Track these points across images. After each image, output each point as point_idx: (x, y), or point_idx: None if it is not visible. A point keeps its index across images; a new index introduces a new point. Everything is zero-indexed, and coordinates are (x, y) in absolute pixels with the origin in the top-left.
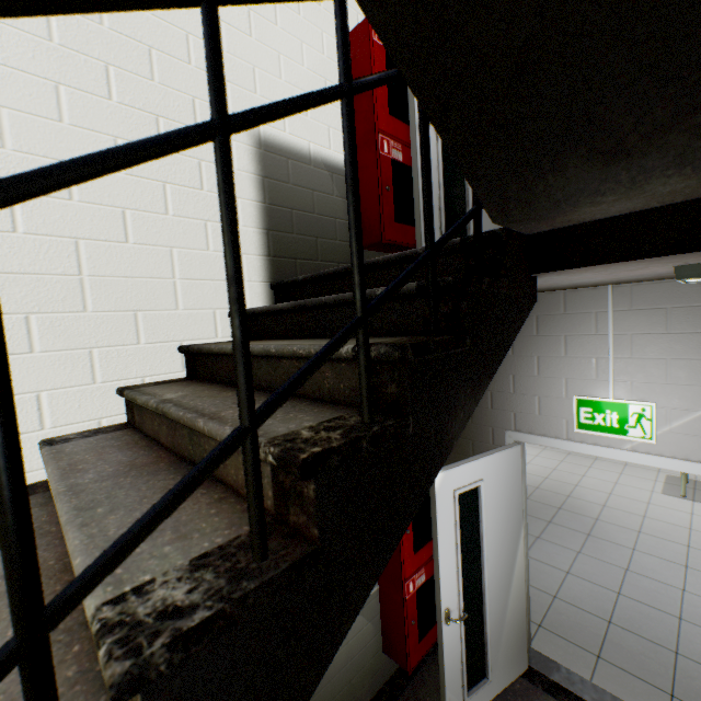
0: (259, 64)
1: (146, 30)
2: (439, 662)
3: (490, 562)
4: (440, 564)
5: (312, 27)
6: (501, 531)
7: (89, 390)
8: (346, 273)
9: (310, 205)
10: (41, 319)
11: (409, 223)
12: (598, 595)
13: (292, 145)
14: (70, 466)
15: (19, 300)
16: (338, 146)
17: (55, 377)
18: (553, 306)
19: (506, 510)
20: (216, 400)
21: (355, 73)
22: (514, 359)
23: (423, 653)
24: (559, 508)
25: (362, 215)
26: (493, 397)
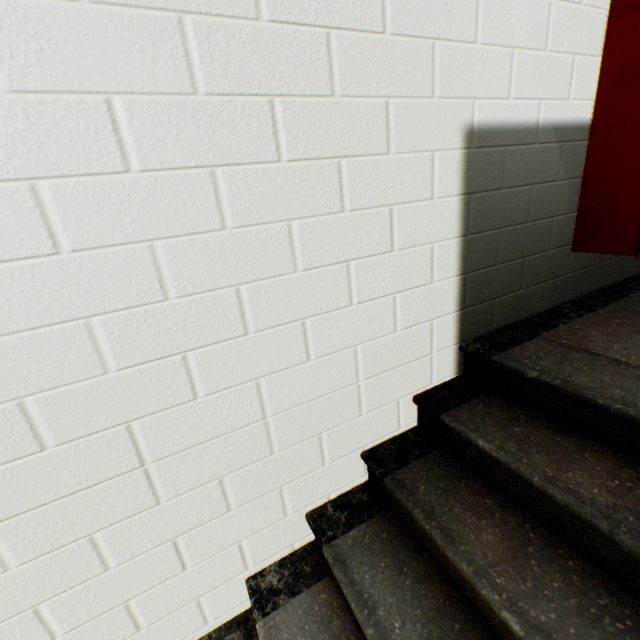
0: None
1: None
2: None
3: None
4: None
5: None
6: None
7: (281, 524)
8: None
9: (523, 210)
10: (232, 477)
11: None
12: None
13: (515, 117)
14: None
15: (210, 467)
16: (581, 85)
17: (251, 523)
18: None
19: None
20: None
21: None
22: None
23: None
24: None
25: (597, 203)
26: None
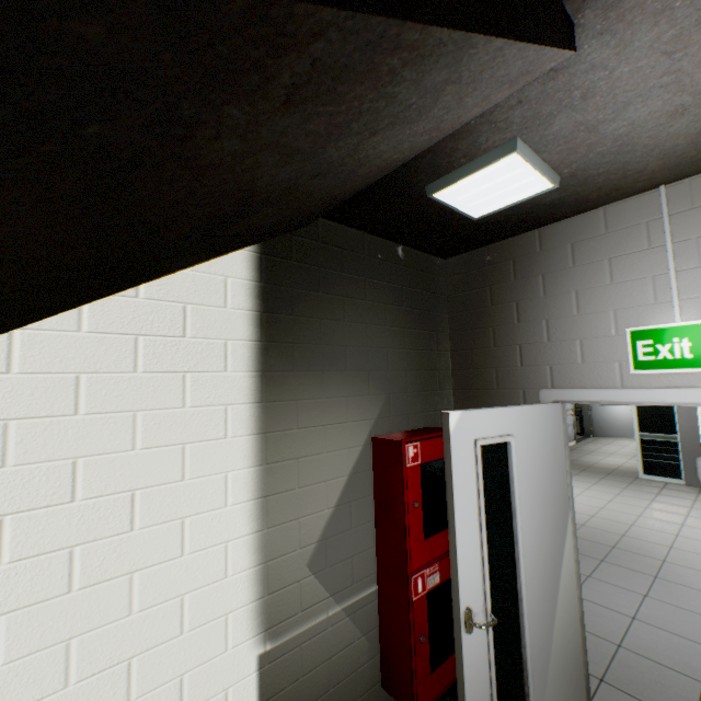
0: None
1: None
2: (458, 695)
3: (527, 554)
4: (458, 539)
5: None
6: (540, 514)
7: None
8: None
9: None
10: None
11: None
12: (681, 647)
13: None
14: None
15: None
16: None
17: None
18: (591, 227)
19: (546, 486)
20: None
21: None
22: (546, 301)
23: (436, 692)
24: (612, 547)
25: None
26: (522, 351)
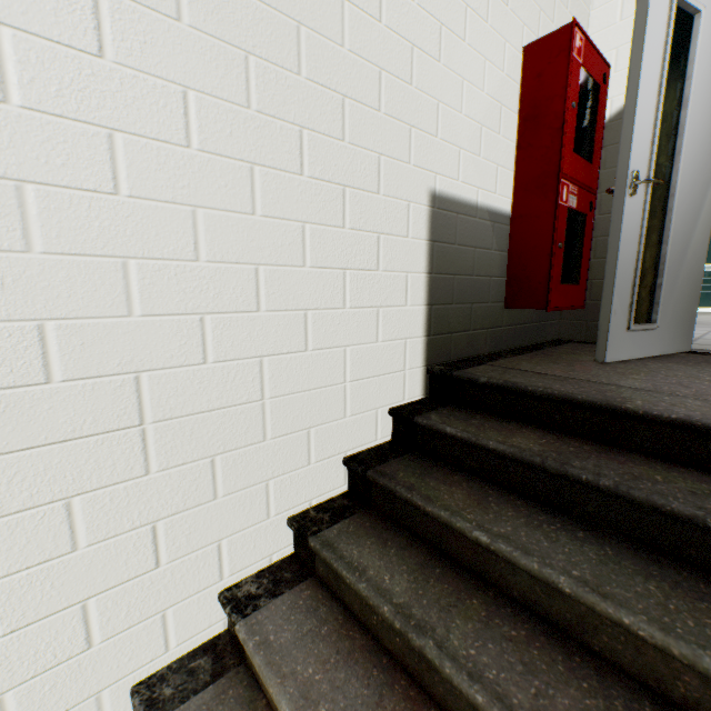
0: (443, 96)
1: (341, 72)
2: None
3: None
4: None
5: (497, 37)
6: None
7: (263, 526)
8: (566, 403)
9: (470, 266)
10: (224, 459)
11: (570, 282)
12: None
13: (463, 195)
14: (307, 702)
15: (205, 442)
16: (503, 187)
17: (234, 520)
18: None
19: None
20: (482, 637)
21: (536, 96)
22: None
23: None
24: None
25: (518, 271)
26: None
